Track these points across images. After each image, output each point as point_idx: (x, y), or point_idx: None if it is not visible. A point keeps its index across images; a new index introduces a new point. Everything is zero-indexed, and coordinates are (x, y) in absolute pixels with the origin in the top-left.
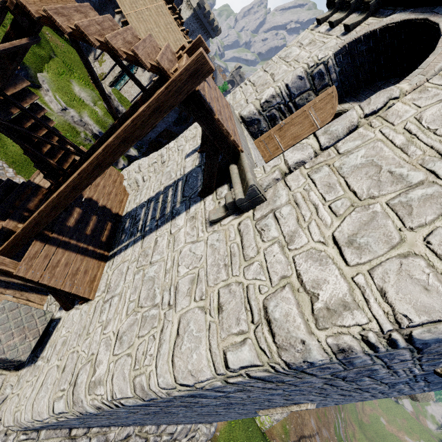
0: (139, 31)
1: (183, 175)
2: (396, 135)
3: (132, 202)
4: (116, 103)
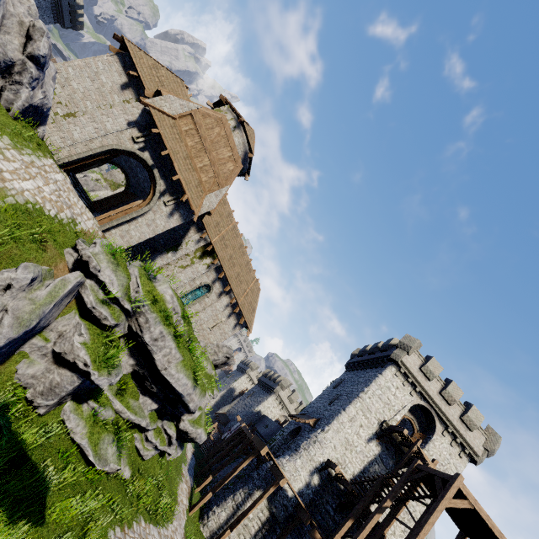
0: (224, 261)
1: (376, 456)
2: (438, 452)
3: (345, 474)
4: (230, 360)
